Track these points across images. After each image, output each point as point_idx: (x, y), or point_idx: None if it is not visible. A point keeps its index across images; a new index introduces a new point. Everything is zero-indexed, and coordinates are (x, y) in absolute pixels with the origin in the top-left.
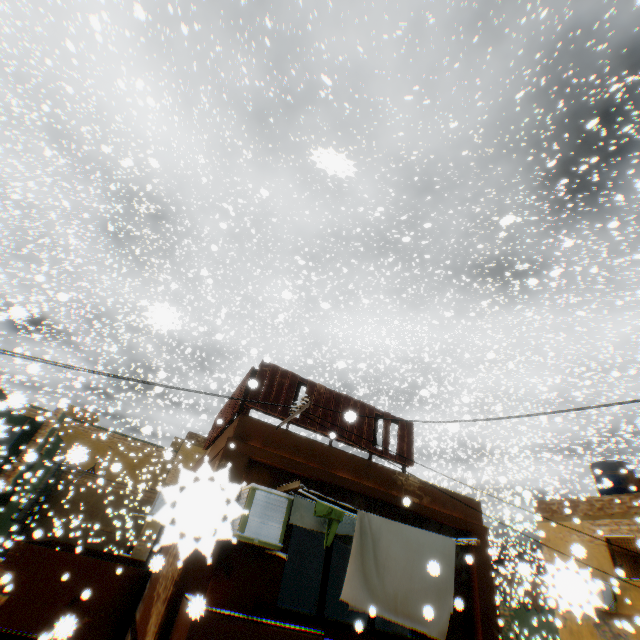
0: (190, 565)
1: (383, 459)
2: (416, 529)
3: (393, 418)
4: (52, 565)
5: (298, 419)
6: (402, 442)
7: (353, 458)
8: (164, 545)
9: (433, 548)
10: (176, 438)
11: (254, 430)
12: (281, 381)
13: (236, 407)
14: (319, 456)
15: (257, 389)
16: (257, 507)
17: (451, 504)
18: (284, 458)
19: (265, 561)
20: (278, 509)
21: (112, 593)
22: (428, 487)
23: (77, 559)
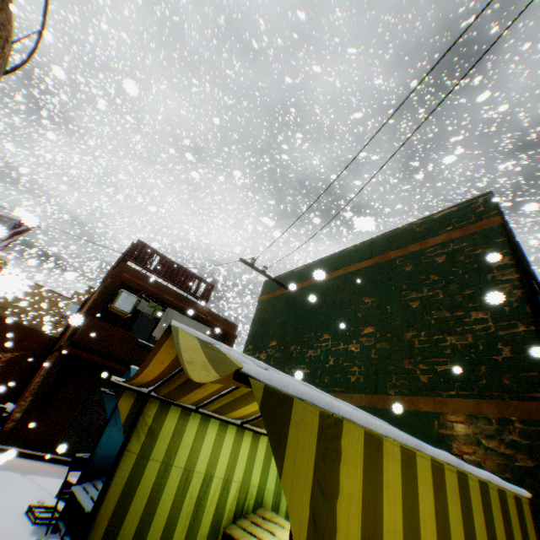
0: (89, 313)
1: (186, 292)
2: (193, 321)
3: (204, 281)
4: (4, 325)
5: (152, 270)
6: (205, 292)
7: (177, 293)
8: (71, 326)
9: (199, 329)
10: (77, 292)
11: (128, 270)
12: (147, 251)
13: (121, 259)
14: (159, 288)
15: (133, 252)
16: (122, 298)
17: (222, 323)
18: (141, 285)
19: (123, 322)
20: (132, 301)
21: (38, 344)
22: (212, 313)
23: (18, 325)
